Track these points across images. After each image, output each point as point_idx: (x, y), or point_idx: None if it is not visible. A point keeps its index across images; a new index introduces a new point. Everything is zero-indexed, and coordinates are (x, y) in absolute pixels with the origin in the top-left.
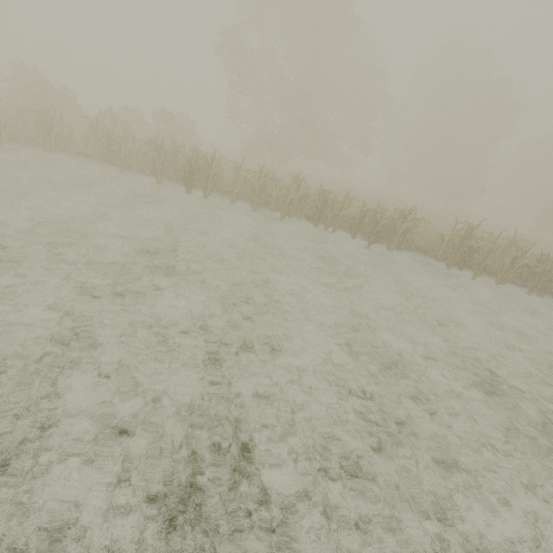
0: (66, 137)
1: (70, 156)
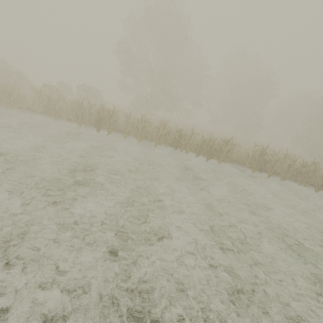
0: (21, 100)
1: (23, 111)
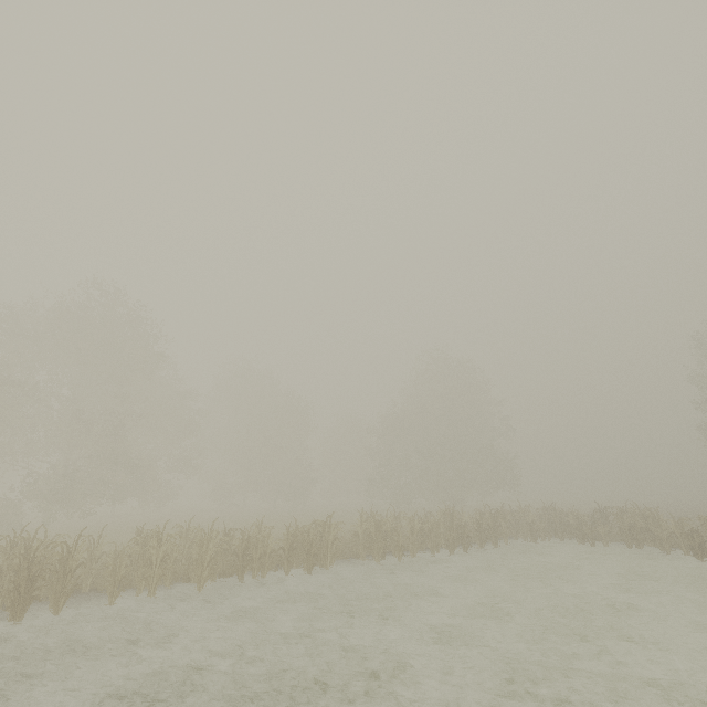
0: None
1: None
